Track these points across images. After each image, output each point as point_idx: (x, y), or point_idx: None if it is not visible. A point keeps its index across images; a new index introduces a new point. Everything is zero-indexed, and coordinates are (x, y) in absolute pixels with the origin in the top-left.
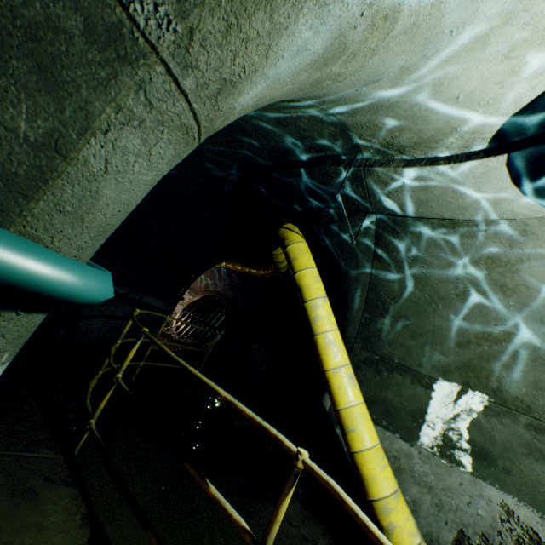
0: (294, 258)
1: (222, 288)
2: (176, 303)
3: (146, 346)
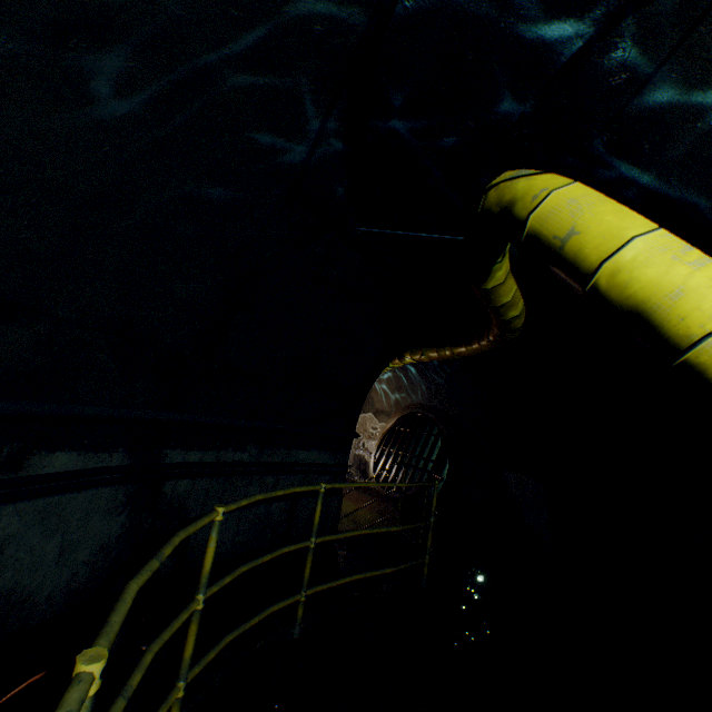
0: (565, 234)
1: (421, 396)
2: (348, 446)
3: (324, 533)
